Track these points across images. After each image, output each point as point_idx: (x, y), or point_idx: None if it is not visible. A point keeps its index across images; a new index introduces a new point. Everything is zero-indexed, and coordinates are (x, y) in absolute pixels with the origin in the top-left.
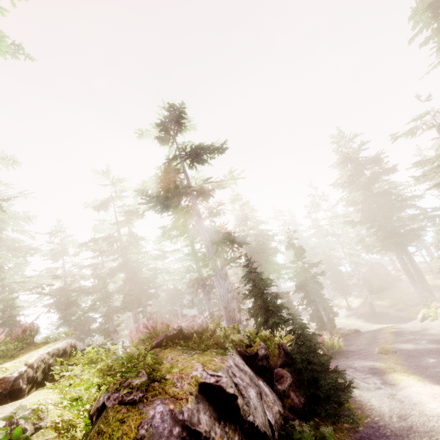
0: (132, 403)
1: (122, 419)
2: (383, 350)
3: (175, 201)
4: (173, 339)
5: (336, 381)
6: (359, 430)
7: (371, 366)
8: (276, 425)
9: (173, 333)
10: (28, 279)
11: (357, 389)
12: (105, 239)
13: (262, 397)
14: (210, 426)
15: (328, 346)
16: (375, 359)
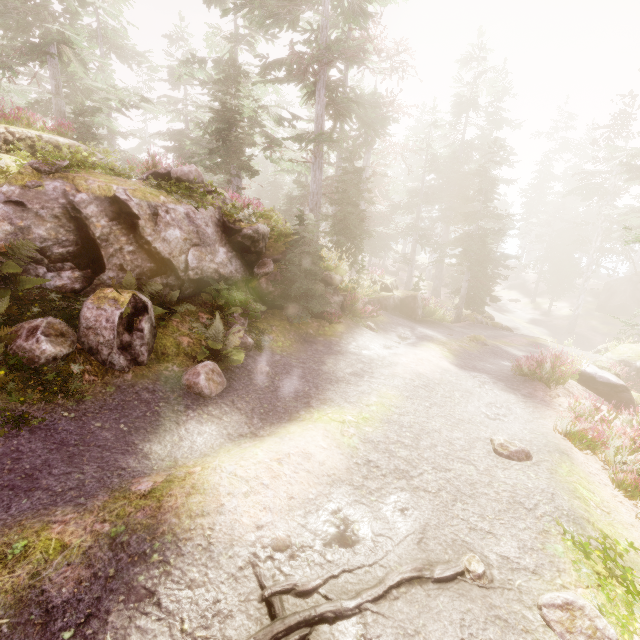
0: (39, 171)
1: (22, 173)
2: (472, 337)
3: (287, 7)
4: (160, 178)
5: (312, 291)
6: (317, 338)
7: (431, 335)
8: (198, 271)
9: (160, 171)
10: (106, 87)
11: (377, 333)
12: (217, 65)
13: (196, 248)
14: (96, 216)
15: (427, 312)
16: (448, 336)
